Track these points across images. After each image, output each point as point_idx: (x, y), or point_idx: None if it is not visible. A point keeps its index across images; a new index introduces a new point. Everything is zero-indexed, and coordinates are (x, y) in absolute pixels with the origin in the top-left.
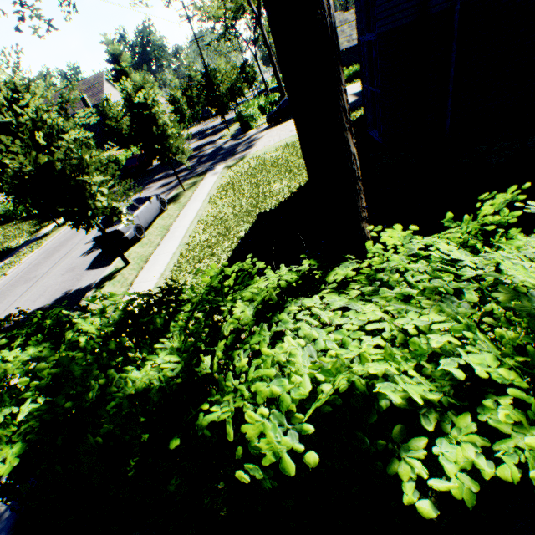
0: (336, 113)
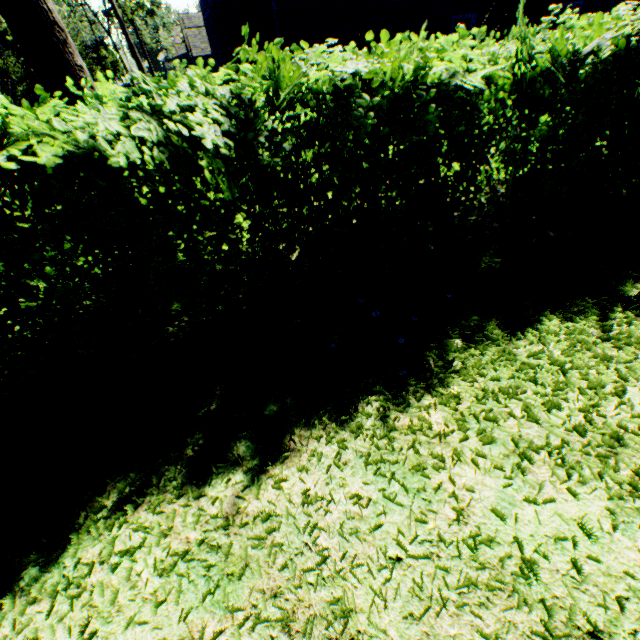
0: None
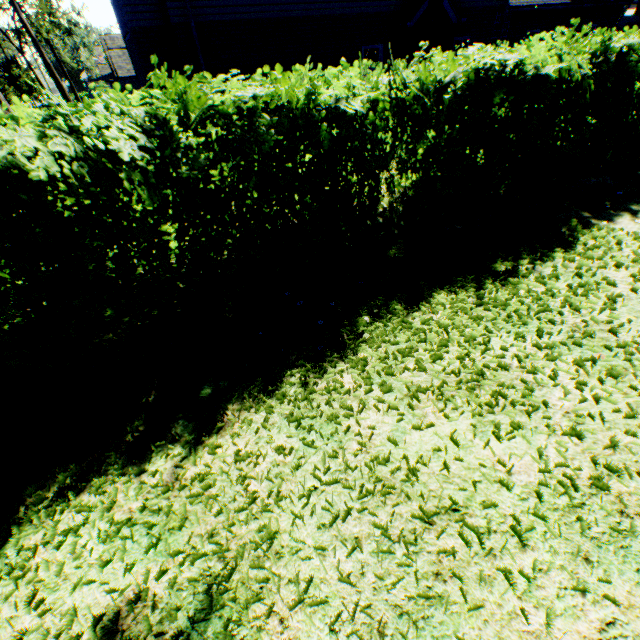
0: None
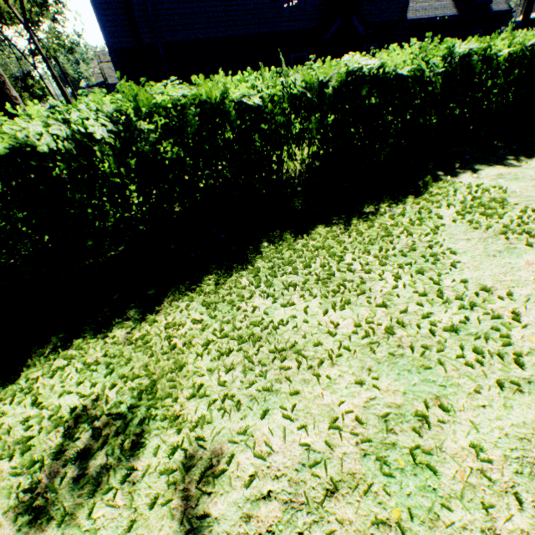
0: None
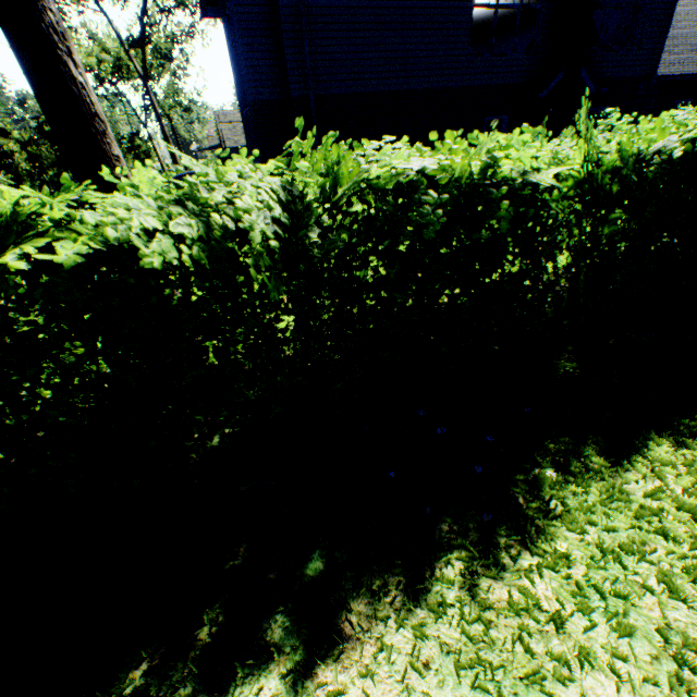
0: (40, 24)
